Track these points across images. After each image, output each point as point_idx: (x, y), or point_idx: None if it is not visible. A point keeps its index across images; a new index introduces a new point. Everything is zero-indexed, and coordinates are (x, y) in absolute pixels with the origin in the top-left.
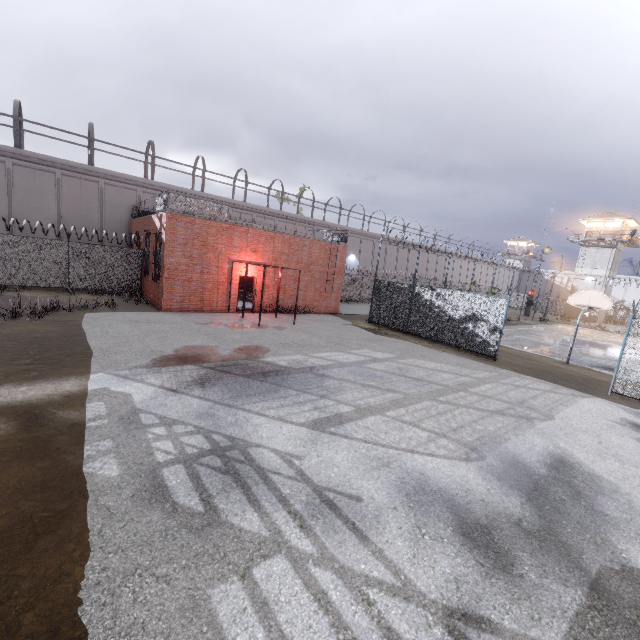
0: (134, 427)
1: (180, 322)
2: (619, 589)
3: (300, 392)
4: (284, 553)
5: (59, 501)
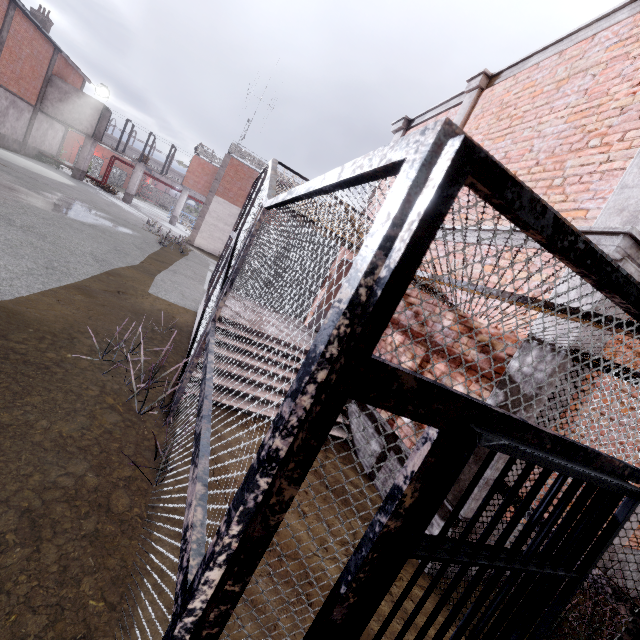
0: None
1: None
2: None
3: None
4: None
5: None
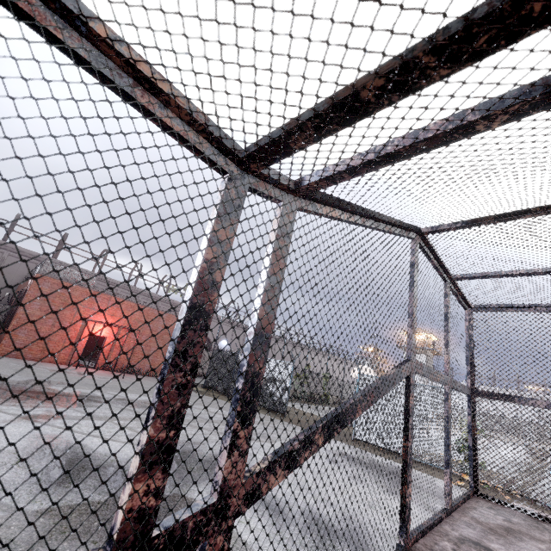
0: None
1: (1, 361)
2: None
3: (49, 403)
4: None
5: None
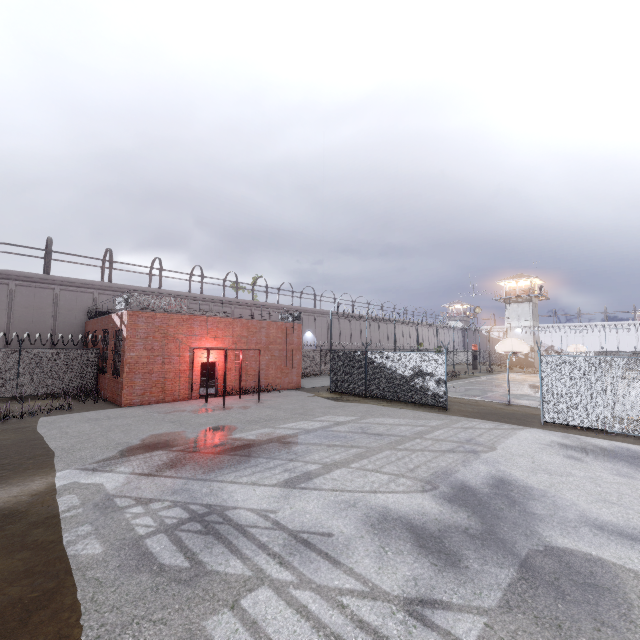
0: (111, 510)
1: (142, 414)
2: (542, 563)
3: (270, 459)
4: (267, 585)
5: (46, 582)
